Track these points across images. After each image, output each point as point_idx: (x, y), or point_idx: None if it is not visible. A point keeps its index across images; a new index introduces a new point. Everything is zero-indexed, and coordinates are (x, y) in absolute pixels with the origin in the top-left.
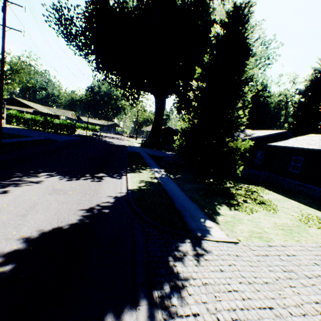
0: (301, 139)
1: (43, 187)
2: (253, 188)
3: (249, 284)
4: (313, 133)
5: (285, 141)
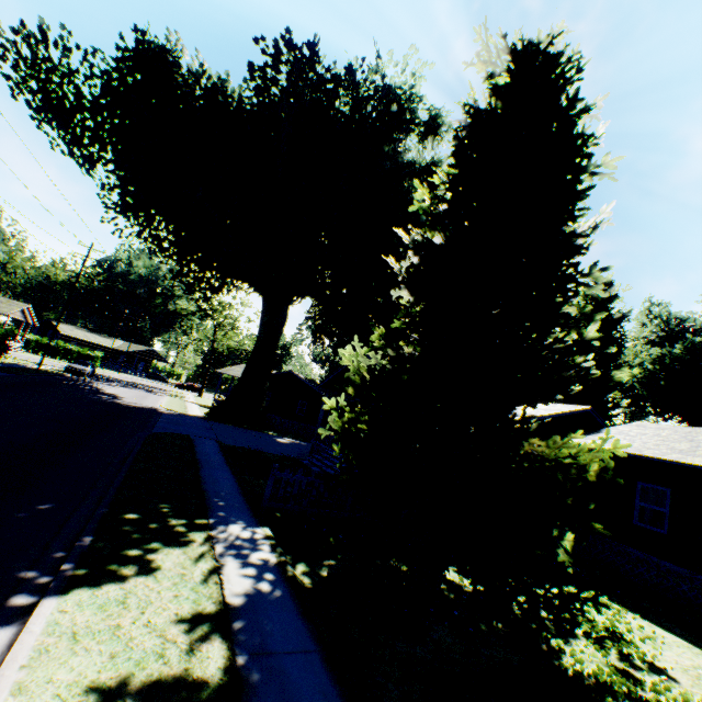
0: (633, 432)
1: None
2: (591, 611)
3: None
4: (602, 416)
5: (599, 434)
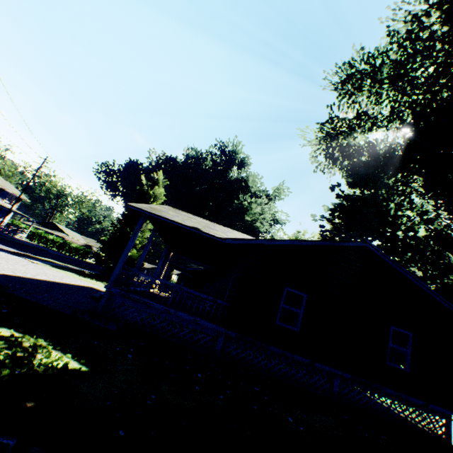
0: None
1: None
2: None
3: (8, 255)
4: None
5: None
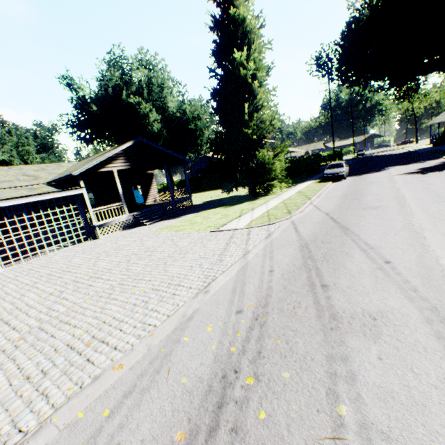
0: None
1: (398, 168)
2: None
3: None
4: None
5: None
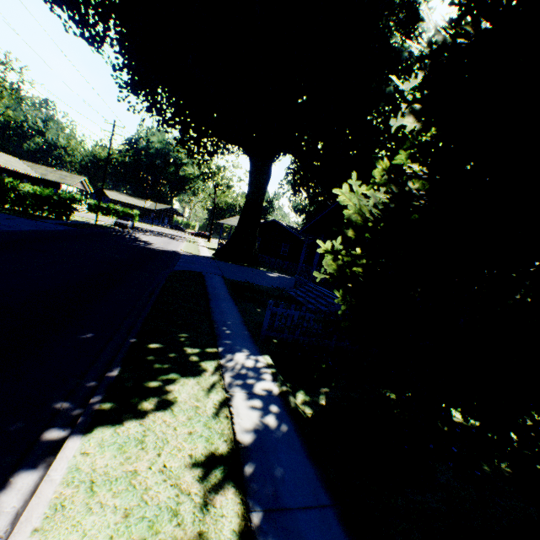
0: None
1: None
2: None
3: None
4: None
5: None
